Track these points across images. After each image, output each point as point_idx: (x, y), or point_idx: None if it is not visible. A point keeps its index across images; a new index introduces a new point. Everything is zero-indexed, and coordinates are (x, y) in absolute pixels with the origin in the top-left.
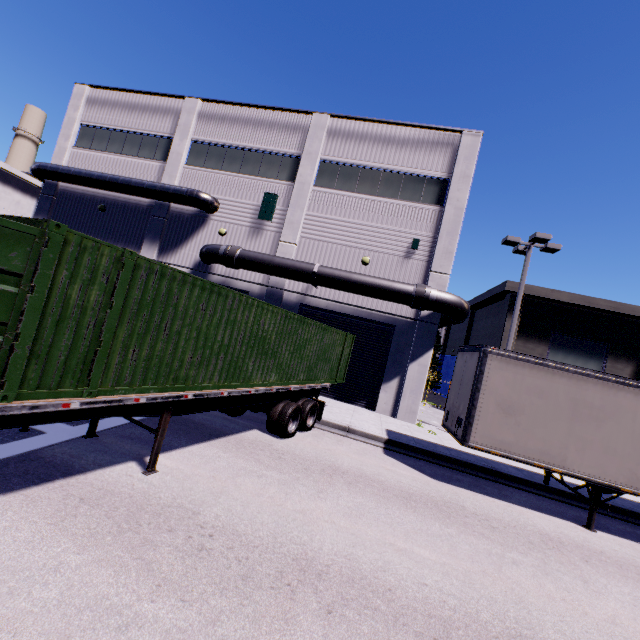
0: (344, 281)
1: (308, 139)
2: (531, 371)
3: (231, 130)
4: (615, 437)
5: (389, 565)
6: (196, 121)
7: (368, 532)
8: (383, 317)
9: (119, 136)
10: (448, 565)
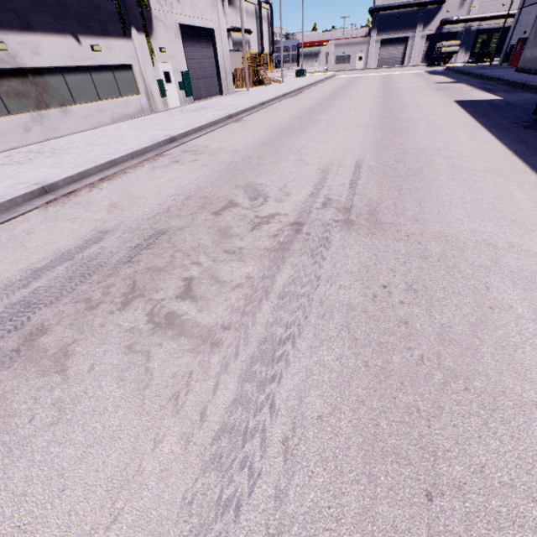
0: (497, 17)
1: None
2: None
3: None
4: None
5: None
6: None
7: None
8: (507, 25)
9: None
10: None
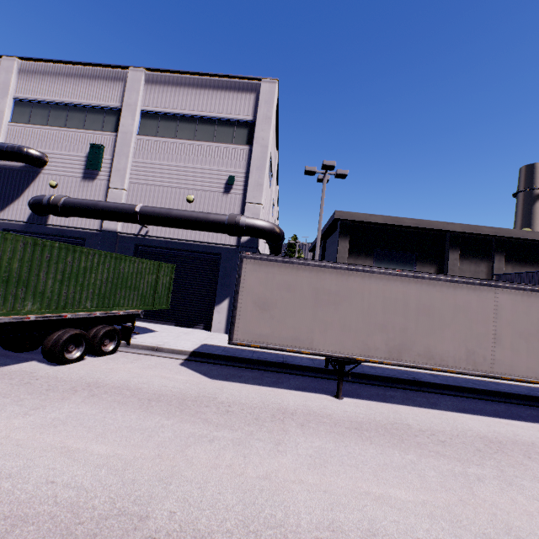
0: (165, 217)
1: (127, 92)
2: (280, 269)
3: (53, 87)
4: (349, 316)
5: (26, 470)
6: (16, 79)
7: (46, 440)
8: (210, 247)
9: None
10: (117, 456)
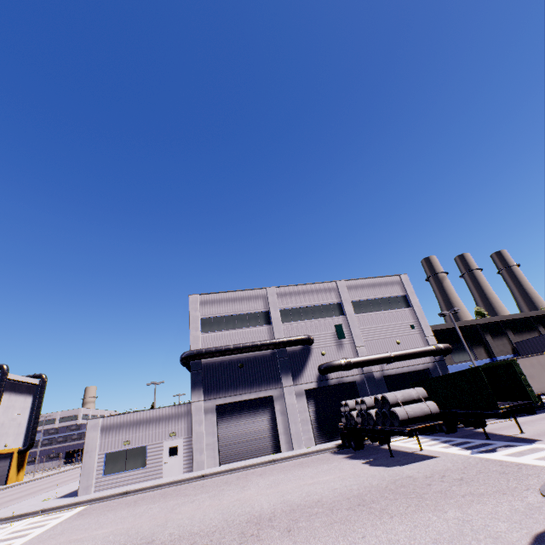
0: (406, 355)
1: (341, 293)
2: (525, 360)
3: (298, 298)
4: None
5: None
6: (277, 298)
7: None
8: (421, 366)
9: (230, 318)
10: None
